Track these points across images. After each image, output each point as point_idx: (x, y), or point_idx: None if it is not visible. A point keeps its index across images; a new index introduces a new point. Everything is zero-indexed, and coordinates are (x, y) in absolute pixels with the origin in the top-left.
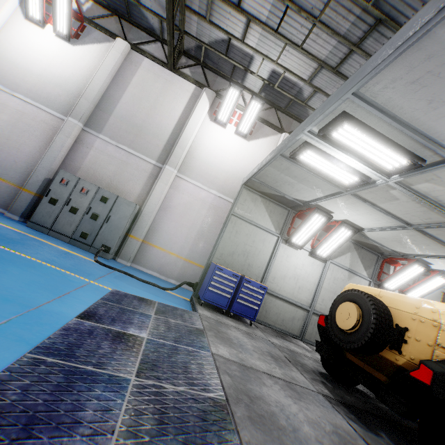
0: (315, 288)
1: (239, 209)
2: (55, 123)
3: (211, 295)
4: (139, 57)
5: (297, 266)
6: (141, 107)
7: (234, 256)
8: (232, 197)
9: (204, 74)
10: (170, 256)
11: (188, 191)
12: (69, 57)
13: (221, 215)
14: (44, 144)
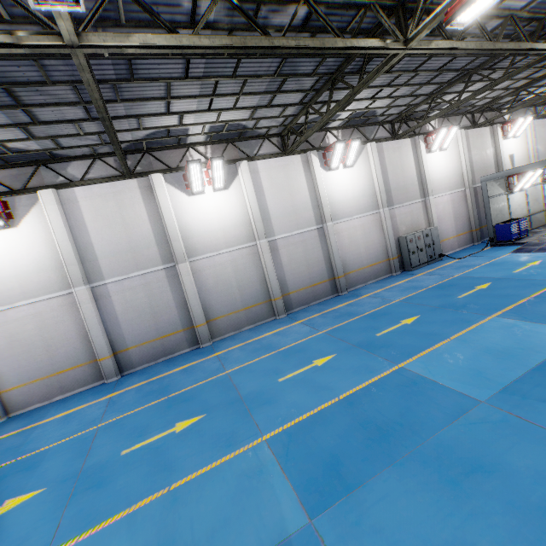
0: (525, 205)
1: (489, 194)
2: (376, 217)
3: (512, 236)
4: (379, 145)
5: (517, 200)
6: (398, 175)
7: (497, 216)
8: (456, 189)
9: (408, 127)
10: (451, 239)
11: (439, 202)
12: (356, 175)
13: (457, 202)
14: (380, 232)
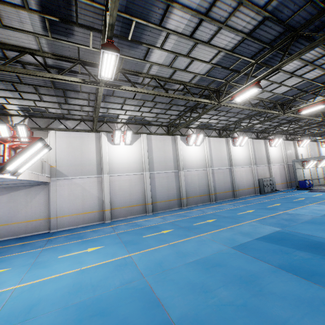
0: (310, 175)
1: (296, 167)
2: (250, 168)
3: (306, 186)
4: (252, 140)
5: (306, 172)
6: (259, 153)
7: (299, 177)
8: (280, 163)
9: (263, 135)
10: (279, 184)
11: (274, 167)
12: (244, 150)
13: (281, 169)
14: (251, 175)
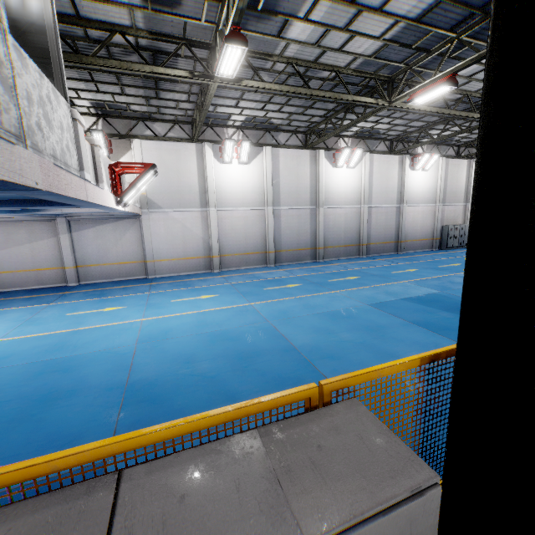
0: None
1: None
2: (432, 209)
3: None
4: (447, 160)
5: None
6: (453, 183)
7: None
8: None
9: (468, 151)
10: None
11: None
12: (428, 177)
13: None
14: (432, 219)
